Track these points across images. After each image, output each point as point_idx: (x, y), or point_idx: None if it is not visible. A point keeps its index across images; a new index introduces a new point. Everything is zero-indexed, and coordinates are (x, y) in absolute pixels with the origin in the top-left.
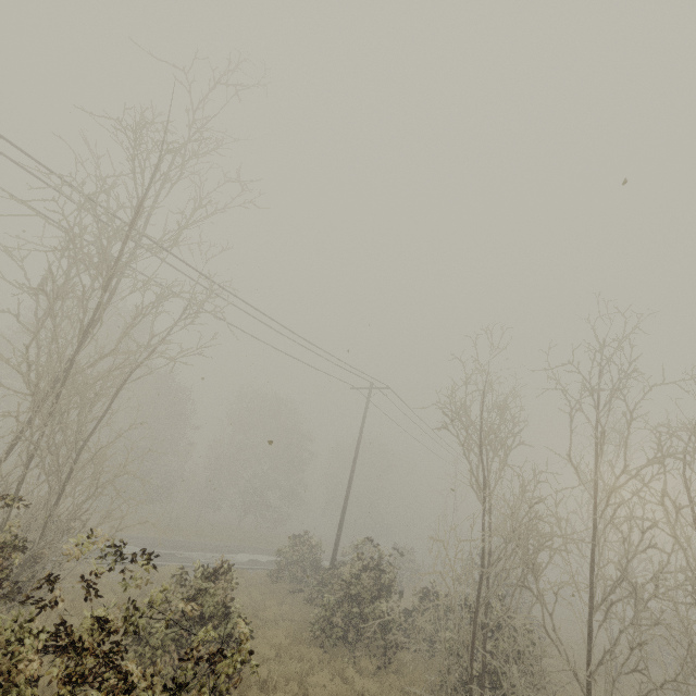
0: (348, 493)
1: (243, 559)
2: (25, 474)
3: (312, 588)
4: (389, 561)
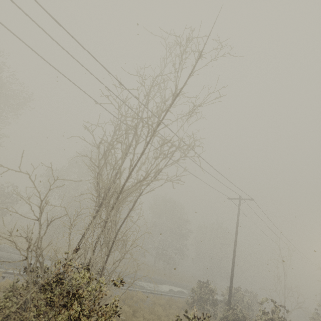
0: (234, 260)
1: (166, 289)
2: (96, 245)
3: (219, 320)
4: (248, 301)
